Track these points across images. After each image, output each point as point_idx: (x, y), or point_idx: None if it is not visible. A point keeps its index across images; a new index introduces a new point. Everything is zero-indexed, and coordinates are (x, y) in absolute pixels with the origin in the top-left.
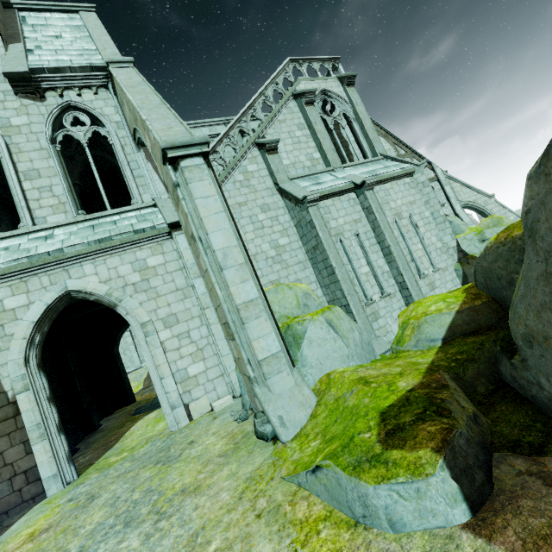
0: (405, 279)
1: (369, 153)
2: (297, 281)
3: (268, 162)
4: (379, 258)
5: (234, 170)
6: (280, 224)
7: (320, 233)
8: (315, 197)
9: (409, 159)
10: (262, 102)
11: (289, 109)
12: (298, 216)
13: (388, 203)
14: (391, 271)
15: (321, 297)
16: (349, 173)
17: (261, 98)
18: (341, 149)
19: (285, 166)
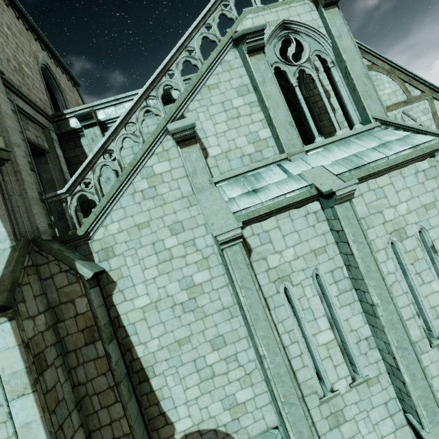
0: (401, 367)
1: (356, 117)
2: (217, 338)
3: (182, 159)
4: (353, 314)
5: (133, 175)
6: (198, 251)
7: (241, 294)
8: (233, 235)
9: (426, 101)
10: (183, 60)
11: (225, 65)
12: (218, 248)
13: (381, 213)
14: (374, 337)
15: (253, 362)
16: (313, 164)
17: (182, 55)
18: (308, 117)
19: (213, 158)
